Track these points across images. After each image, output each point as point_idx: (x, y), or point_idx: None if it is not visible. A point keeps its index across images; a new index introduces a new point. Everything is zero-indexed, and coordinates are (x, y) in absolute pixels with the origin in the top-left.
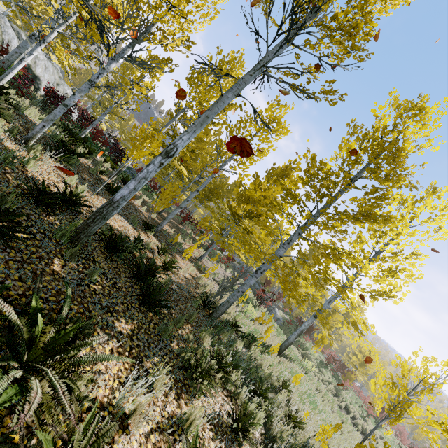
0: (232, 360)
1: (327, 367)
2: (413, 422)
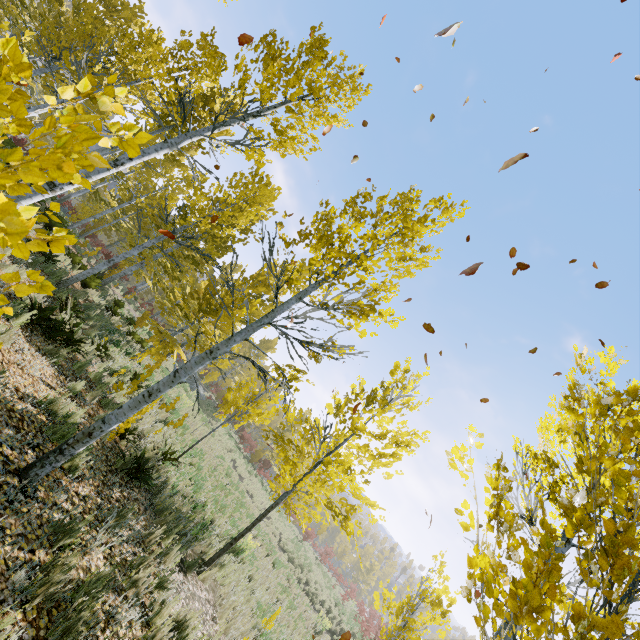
0: (101, 300)
1: (242, 450)
2: (341, 549)
